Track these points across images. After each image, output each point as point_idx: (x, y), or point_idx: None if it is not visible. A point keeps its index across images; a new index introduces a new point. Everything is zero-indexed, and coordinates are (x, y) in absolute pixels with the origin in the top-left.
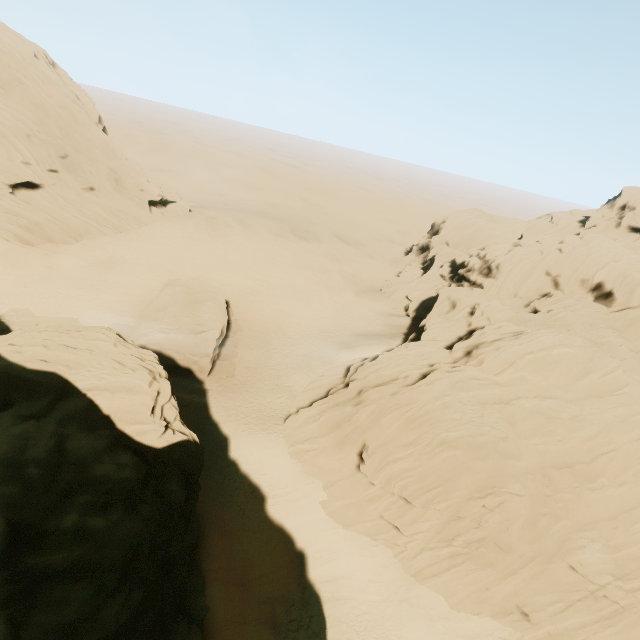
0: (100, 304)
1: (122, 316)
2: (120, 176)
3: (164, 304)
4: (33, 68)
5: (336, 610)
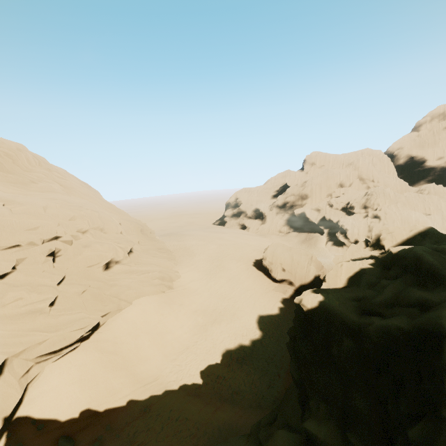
0: (252, 288)
1: (267, 285)
2: (142, 226)
3: (289, 256)
4: (58, 168)
5: None
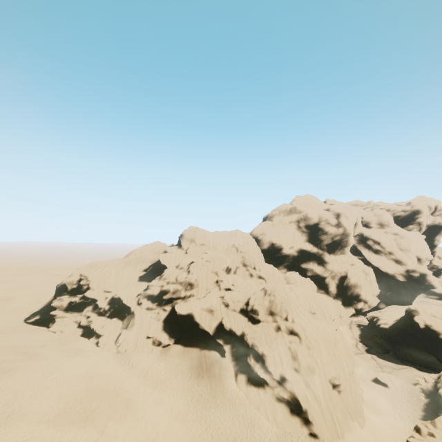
0: None
1: None
2: None
3: None
4: None
5: (400, 440)
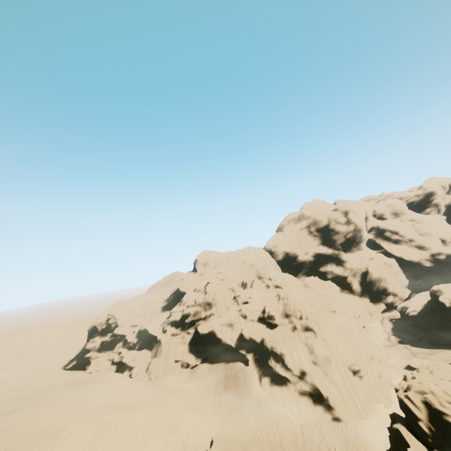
0: None
1: None
2: None
3: None
4: None
5: None
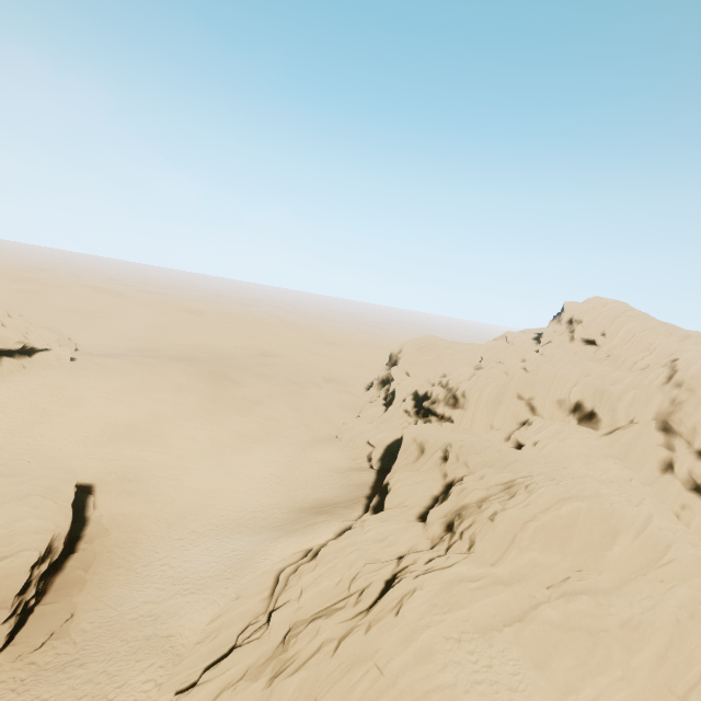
0: None
1: None
2: None
3: None
4: None
5: None
